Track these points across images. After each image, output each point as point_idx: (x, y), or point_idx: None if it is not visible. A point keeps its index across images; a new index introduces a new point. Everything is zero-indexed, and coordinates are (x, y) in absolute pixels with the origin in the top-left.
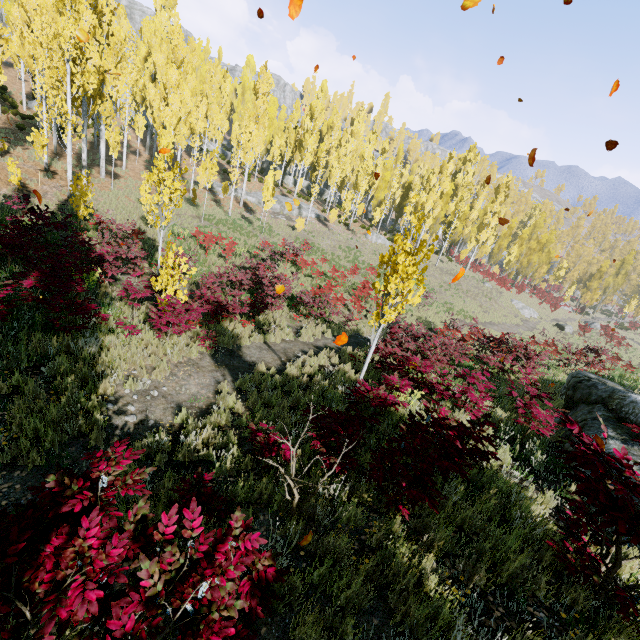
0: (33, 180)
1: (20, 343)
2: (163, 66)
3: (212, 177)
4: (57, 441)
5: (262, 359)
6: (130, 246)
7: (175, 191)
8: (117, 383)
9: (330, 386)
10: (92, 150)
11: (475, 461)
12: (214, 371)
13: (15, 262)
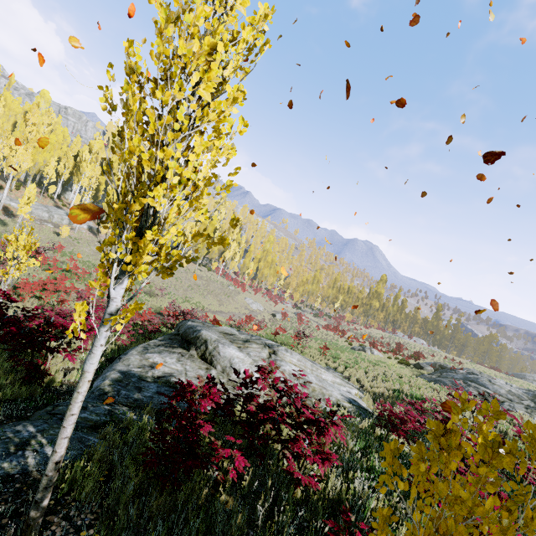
0: None
1: None
2: None
3: None
4: None
5: None
6: None
7: None
8: None
9: None
10: None
11: None
12: None
13: None
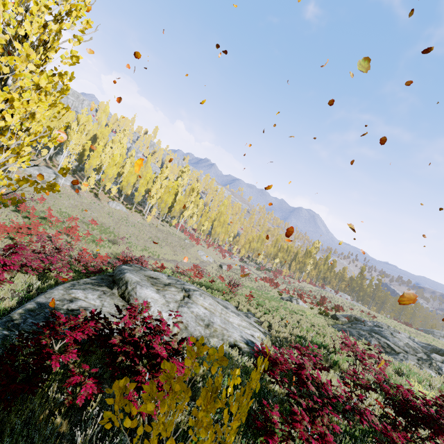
0: None
1: None
2: None
3: None
4: None
5: None
6: None
7: None
8: None
9: None
10: None
11: None
12: None
13: None
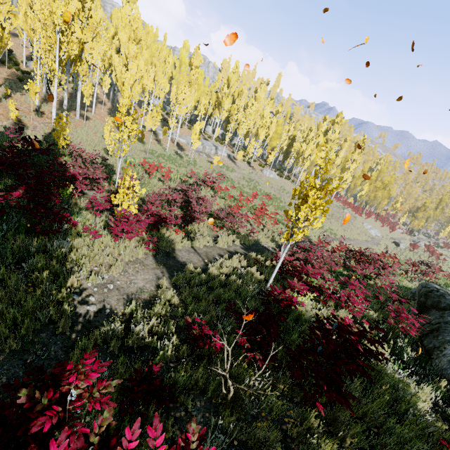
0: (27, 117)
1: (7, 242)
2: (125, 42)
3: (156, 123)
4: (31, 328)
5: (190, 260)
6: (95, 169)
7: (132, 131)
8: (82, 277)
9: (243, 285)
10: (71, 99)
11: (368, 359)
12: (155, 269)
13: (9, 177)
